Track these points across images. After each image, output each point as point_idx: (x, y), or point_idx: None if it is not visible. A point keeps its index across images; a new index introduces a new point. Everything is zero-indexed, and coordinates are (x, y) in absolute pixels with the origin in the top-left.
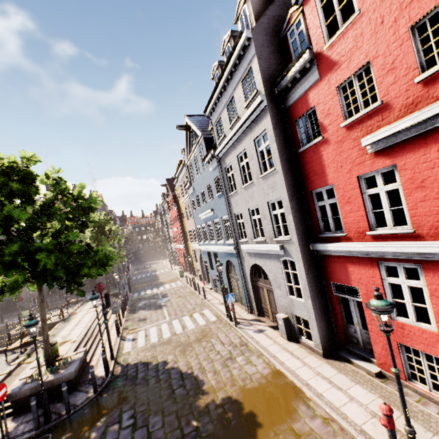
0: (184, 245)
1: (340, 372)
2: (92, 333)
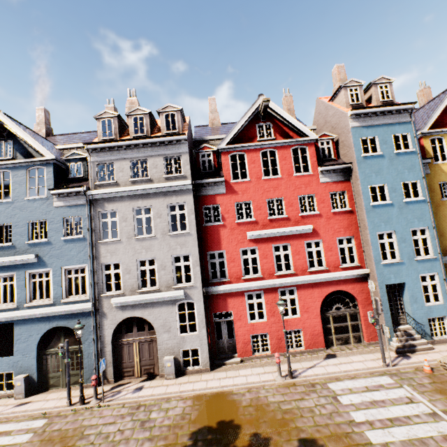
0: None
1: (227, 371)
2: None
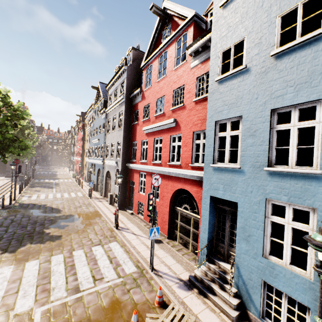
0: (81, 158)
1: (120, 212)
2: (1, 190)
